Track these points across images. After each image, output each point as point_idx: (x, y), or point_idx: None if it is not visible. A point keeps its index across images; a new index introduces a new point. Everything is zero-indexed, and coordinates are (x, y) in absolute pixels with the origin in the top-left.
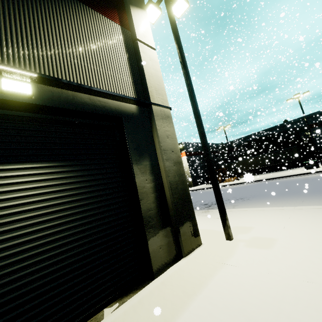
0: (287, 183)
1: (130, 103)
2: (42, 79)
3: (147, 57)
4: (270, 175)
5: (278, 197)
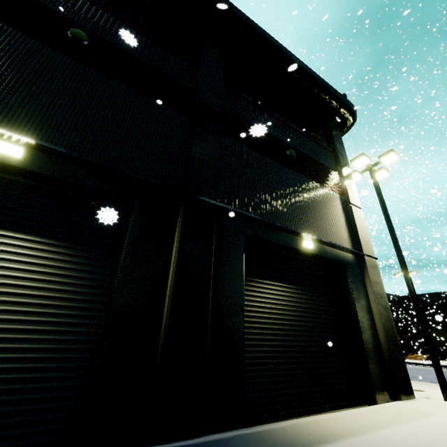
0: None
1: (349, 253)
2: (315, 239)
3: (357, 216)
4: None
5: None
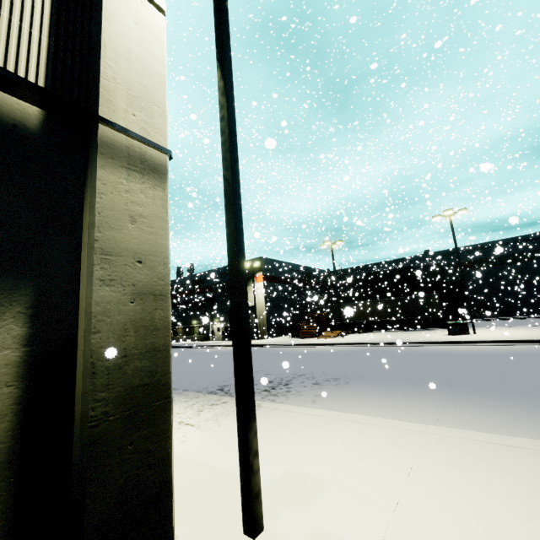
0: (418, 356)
1: (8, 91)
2: None
3: (127, 12)
4: (394, 336)
5: (400, 387)
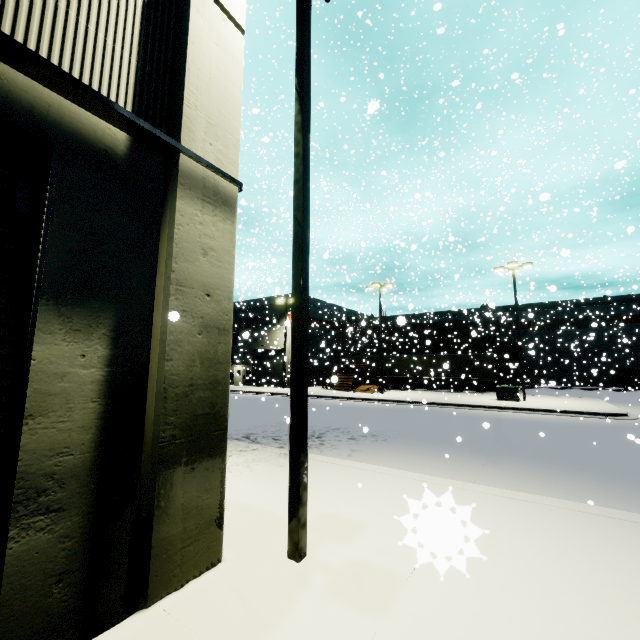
0: (462, 419)
1: (102, 117)
2: None
3: (211, 33)
4: (439, 396)
5: (440, 448)
